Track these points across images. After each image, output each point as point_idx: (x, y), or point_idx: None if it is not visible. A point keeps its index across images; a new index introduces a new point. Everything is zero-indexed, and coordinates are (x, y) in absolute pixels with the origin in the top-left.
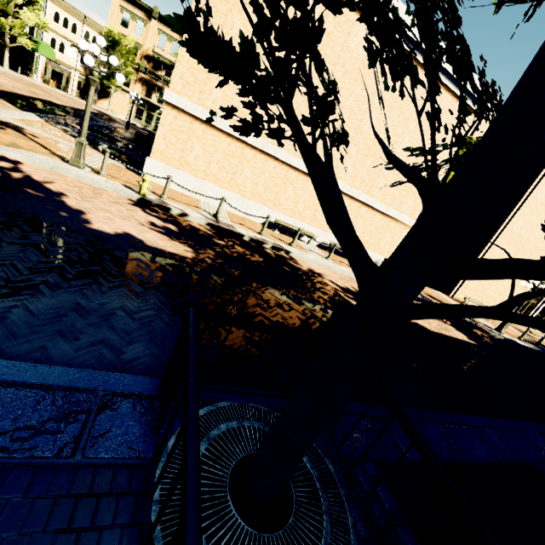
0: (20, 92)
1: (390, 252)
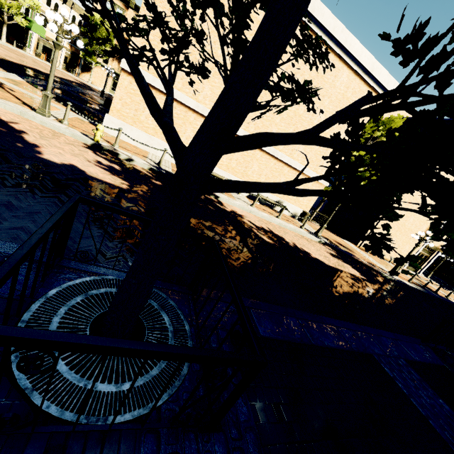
0: (11, 59)
1: (308, 206)
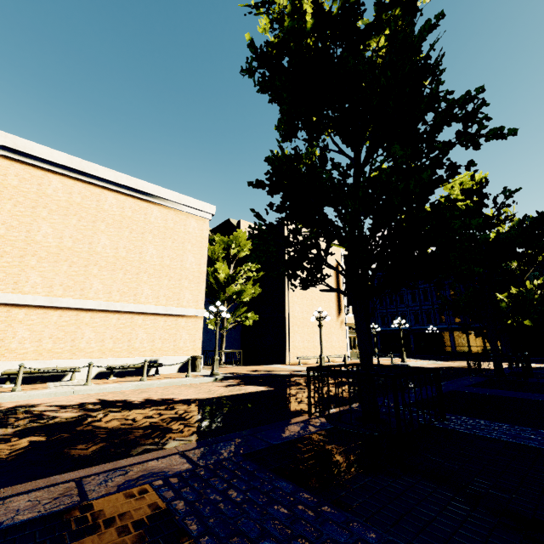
0: None
1: (196, 348)
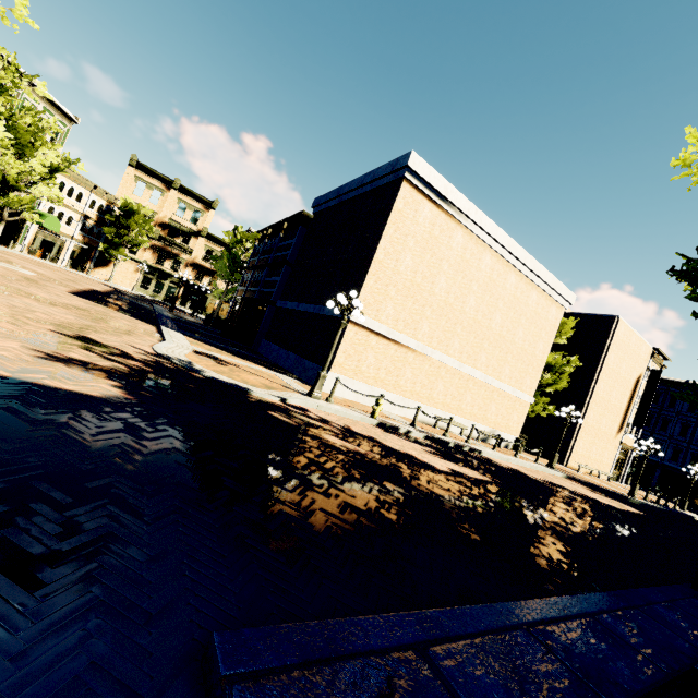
0: (76, 286)
1: (517, 430)
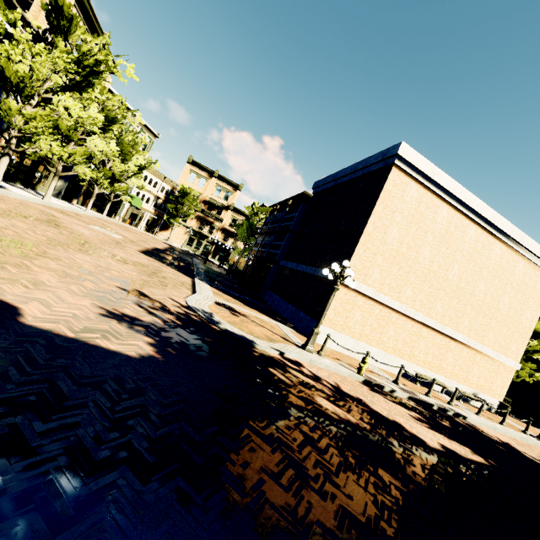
0: (145, 245)
1: (501, 394)
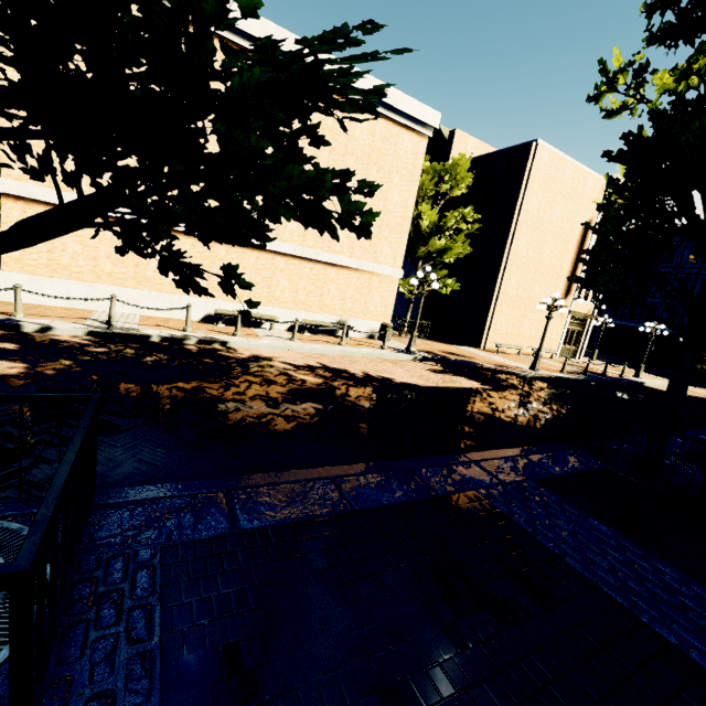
0: None
1: (386, 314)
